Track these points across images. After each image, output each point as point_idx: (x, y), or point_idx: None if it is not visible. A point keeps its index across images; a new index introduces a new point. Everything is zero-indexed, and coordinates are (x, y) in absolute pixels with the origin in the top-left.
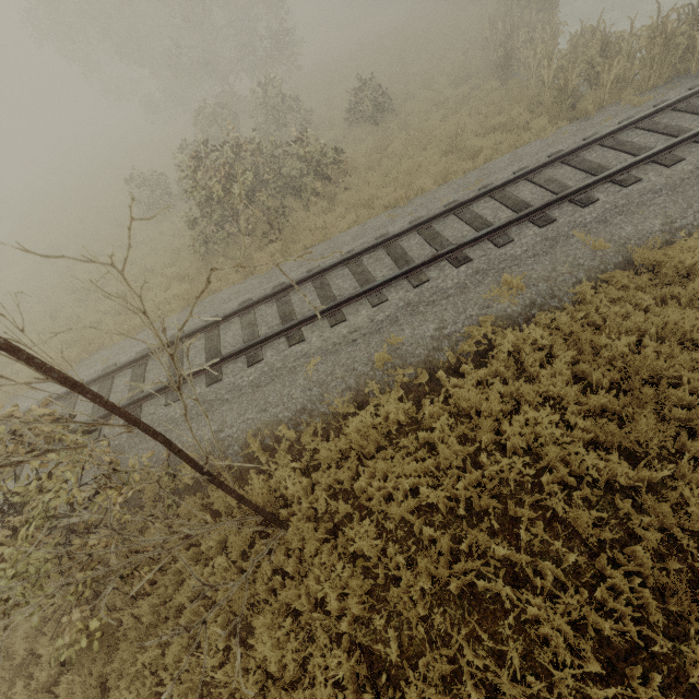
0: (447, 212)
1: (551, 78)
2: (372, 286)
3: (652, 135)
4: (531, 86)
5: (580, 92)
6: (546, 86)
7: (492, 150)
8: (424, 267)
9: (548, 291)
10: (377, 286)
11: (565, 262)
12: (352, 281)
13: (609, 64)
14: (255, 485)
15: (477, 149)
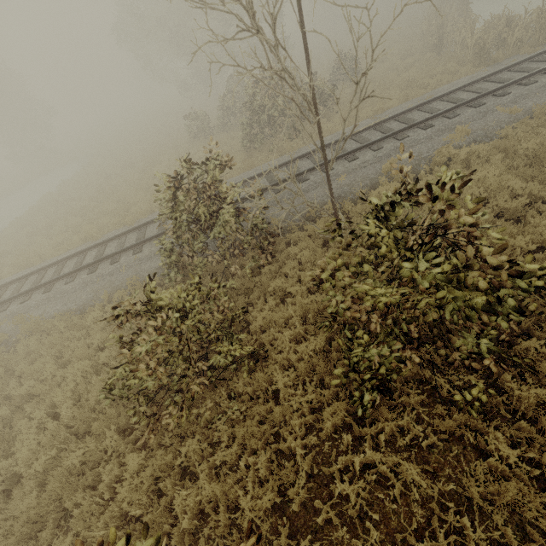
0: (414, 109)
1: (472, 44)
2: (374, 141)
3: (542, 64)
4: (457, 54)
5: (492, 52)
6: (469, 50)
7: (435, 85)
8: (404, 131)
9: (484, 134)
10: (376, 142)
11: (493, 121)
12: (357, 144)
13: (512, 32)
14: (321, 220)
15: (426, 84)
